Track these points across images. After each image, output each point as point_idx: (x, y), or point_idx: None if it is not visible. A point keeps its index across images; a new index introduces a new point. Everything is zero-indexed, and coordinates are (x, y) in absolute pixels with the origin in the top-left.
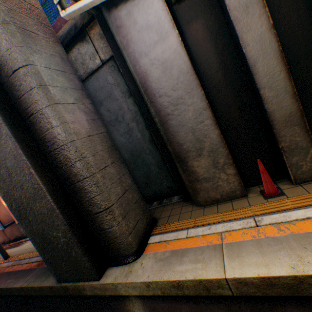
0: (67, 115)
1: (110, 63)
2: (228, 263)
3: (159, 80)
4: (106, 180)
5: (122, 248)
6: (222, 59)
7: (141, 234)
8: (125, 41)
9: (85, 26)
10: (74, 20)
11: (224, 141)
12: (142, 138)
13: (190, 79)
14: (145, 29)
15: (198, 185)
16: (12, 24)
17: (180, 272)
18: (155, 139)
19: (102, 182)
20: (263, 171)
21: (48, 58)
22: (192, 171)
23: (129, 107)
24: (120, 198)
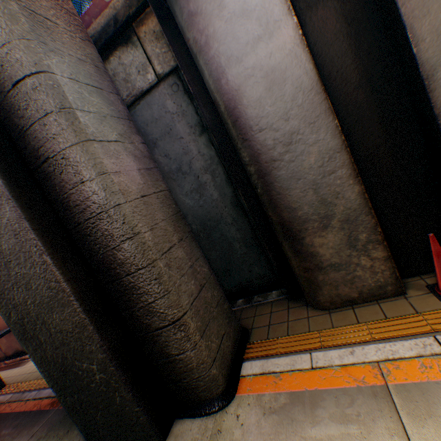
0: (107, 161)
1: (171, 79)
2: (413, 428)
3: (260, 102)
4: (172, 271)
5: (200, 387)
6: (367, 68)
7: (229, 359)
8: (202, 38)
9: (131, 19)
10: (113, 10)
11: (369, 203)
12: (220, 199)
13: (314, 101)
14: (239, 17)
15: (320, 275)
16: (13, 1)
17: (317, 440)
18: (244, 201)
19: (166, 275)
20: (440, 254)
21: (73, 64)
22: (310, 253)
23: (200, 150)
24: (194, 301)
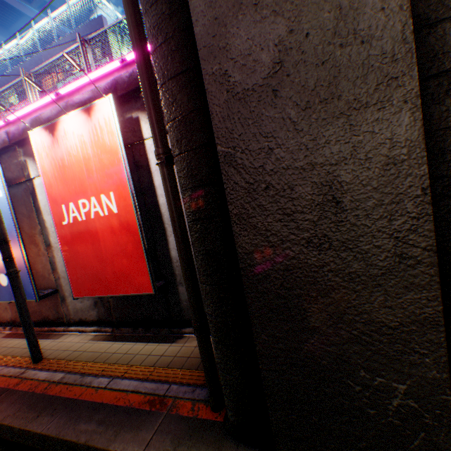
0: None
1: None
2: None
3: None
4: None
5: None
6: None
7: None
8: None
9: None
10: None
11: None
12: None
13: None
14: None
15: None
16: None
17: None
18: None
19: None
20: None
21: None
22: None
23: None
24: None
